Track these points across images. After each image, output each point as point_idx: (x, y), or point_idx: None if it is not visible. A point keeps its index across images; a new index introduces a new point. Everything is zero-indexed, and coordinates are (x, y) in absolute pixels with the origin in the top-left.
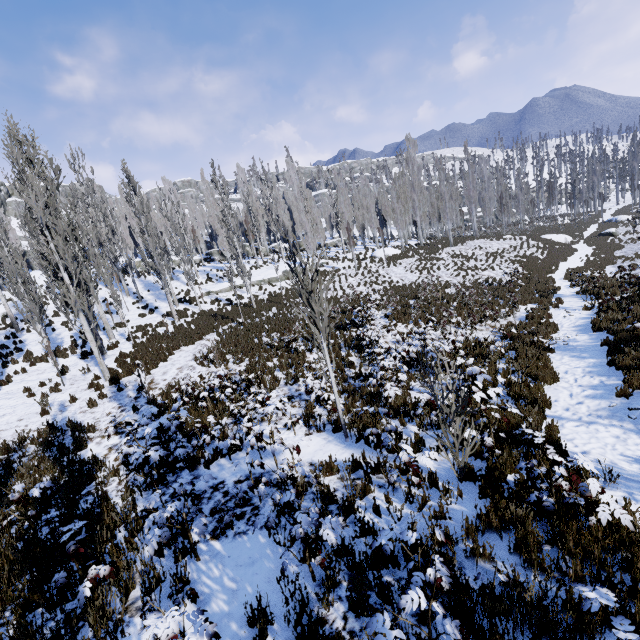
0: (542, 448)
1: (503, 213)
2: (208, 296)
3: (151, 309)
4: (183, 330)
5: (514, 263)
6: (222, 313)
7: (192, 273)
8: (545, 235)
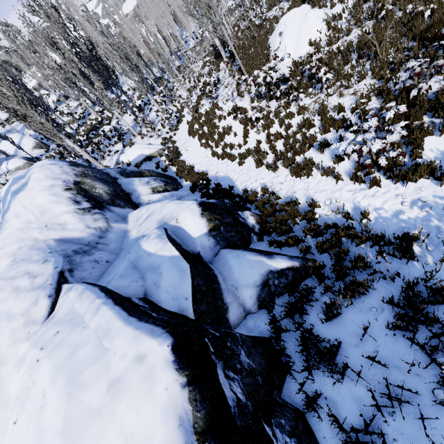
0: None
1: None
2: None
3: None
4: (236, 6)
5: None
6: None
7: None
8: None
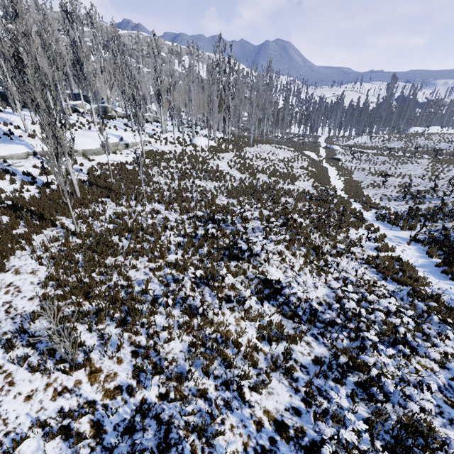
0: None
1: (277, 126)
2: None
3: None
4: None
5: (311, 177)
6: (26, 203)
7: None
8: (306, 152)
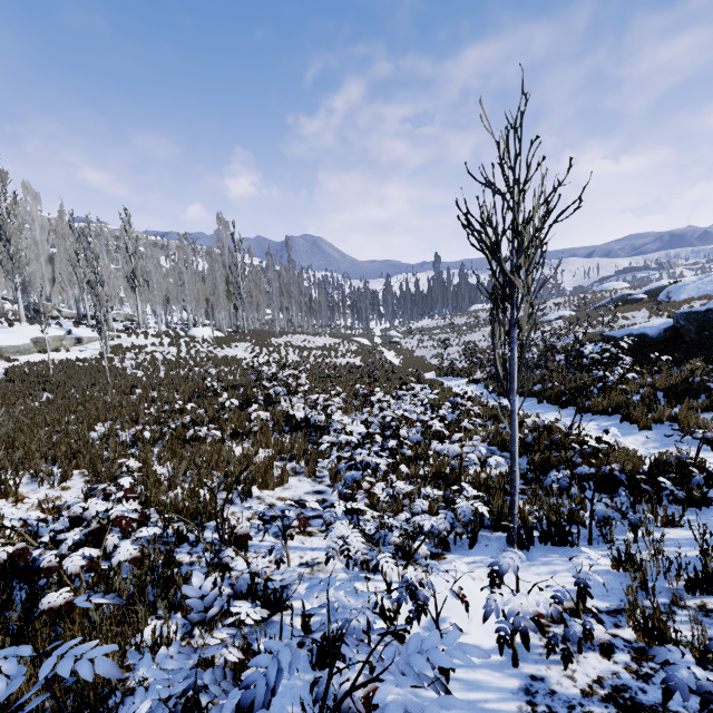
0: None
1: (312, 315)
2: None
3: None
4: None
5: (358, 354)
6: None
7: None
8: (355, 337)
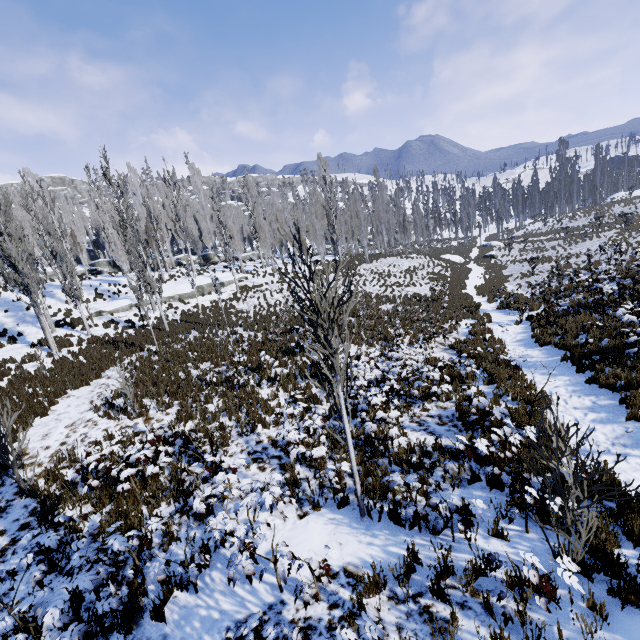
0: (630, 506)
1: (406, 234)
2: (99, 317)
3: (12, 337)
4: (68, 365)
5: (431, 280)
6: (124, 339)
7: (77, 288)
8: (444, 255)
